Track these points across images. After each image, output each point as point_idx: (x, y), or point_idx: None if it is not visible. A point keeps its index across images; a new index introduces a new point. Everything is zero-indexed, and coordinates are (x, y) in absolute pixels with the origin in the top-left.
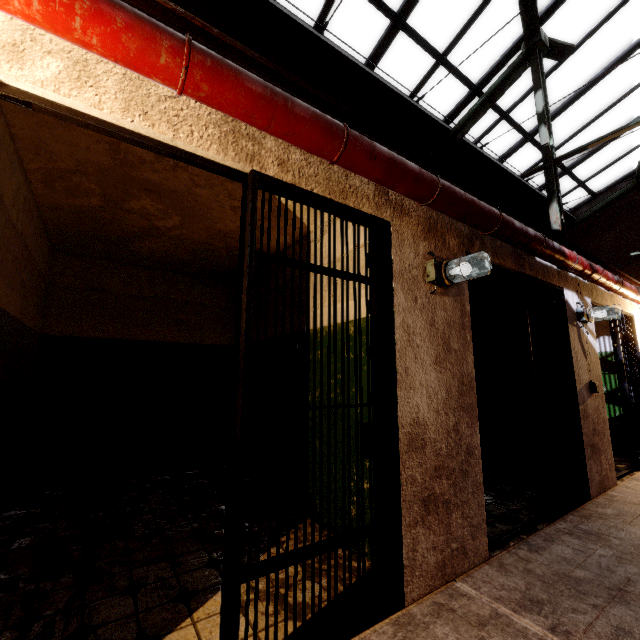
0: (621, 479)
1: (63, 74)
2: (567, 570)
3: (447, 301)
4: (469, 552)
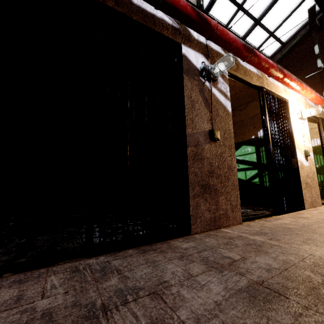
0: (253, 220)
1: None
2: None
3: None
4: None
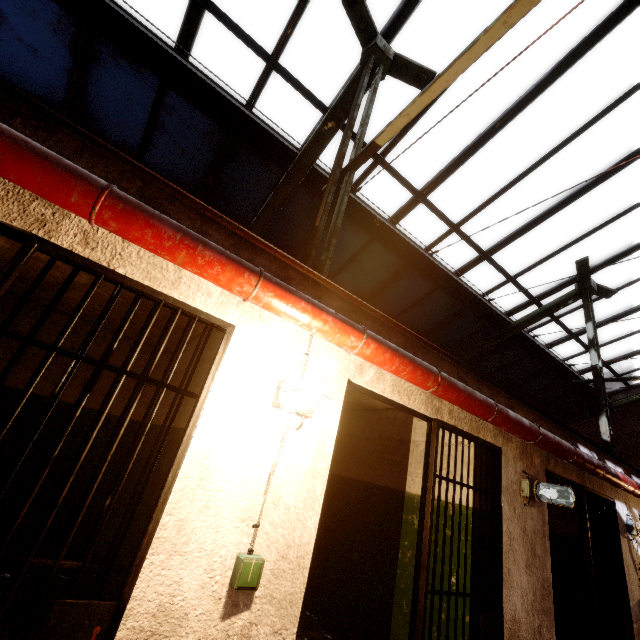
0: None
1: (374, 376)
2: None
3: (533, 511)
4: None
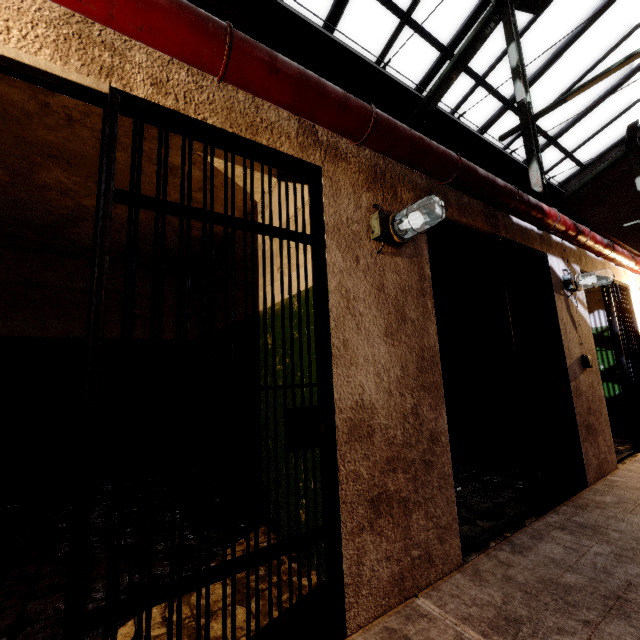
0: (622, 462)
1: None
2: (555, 575)
3: (400, 263)
4: (436, 559)
